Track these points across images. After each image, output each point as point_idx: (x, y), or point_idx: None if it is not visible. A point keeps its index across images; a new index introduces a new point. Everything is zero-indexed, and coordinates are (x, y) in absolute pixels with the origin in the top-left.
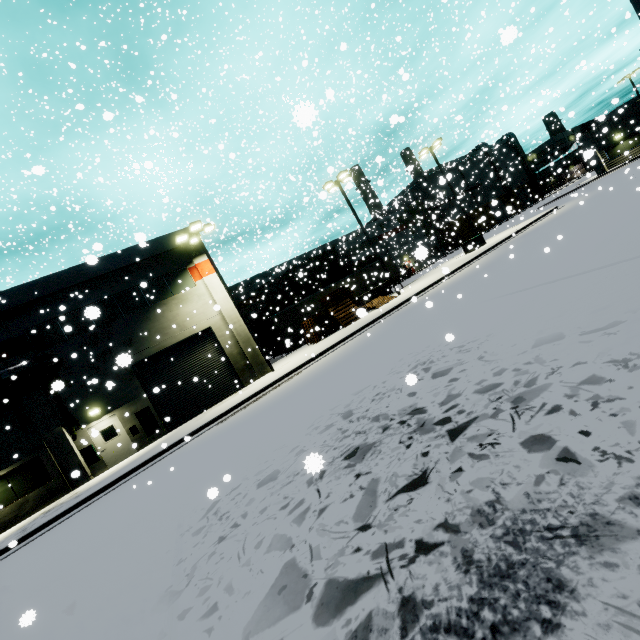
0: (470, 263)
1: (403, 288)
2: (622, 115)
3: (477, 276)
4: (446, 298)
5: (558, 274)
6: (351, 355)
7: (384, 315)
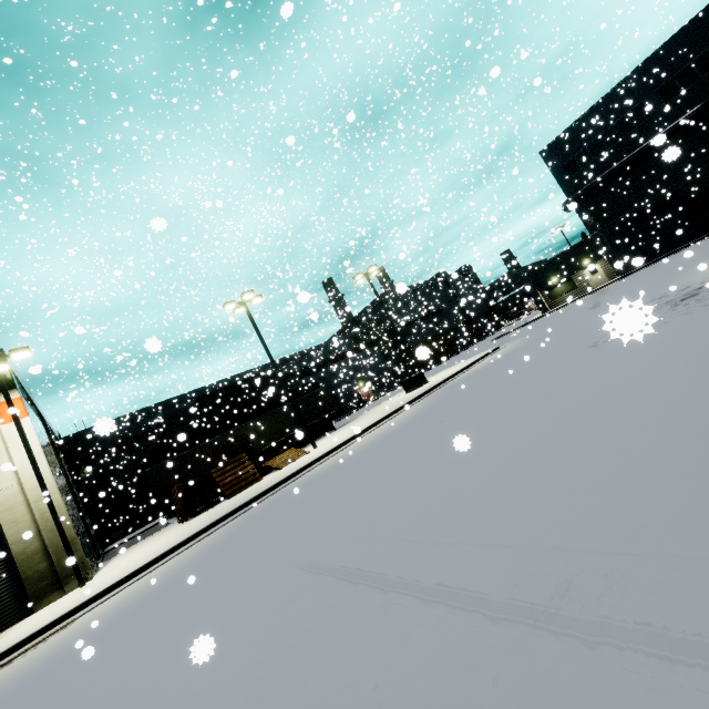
0: (394, 414)
1: (334, 431)
2: (555, 261)
3: (370, 454)
4: (311, 498)
5: (382, 549)
6: (115, 622)
7: (262, 495)
